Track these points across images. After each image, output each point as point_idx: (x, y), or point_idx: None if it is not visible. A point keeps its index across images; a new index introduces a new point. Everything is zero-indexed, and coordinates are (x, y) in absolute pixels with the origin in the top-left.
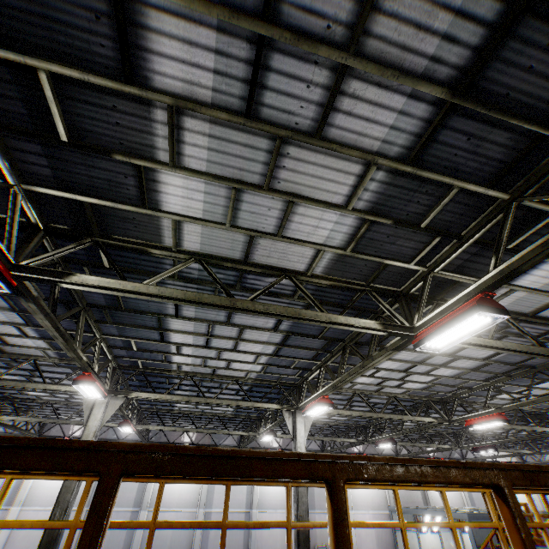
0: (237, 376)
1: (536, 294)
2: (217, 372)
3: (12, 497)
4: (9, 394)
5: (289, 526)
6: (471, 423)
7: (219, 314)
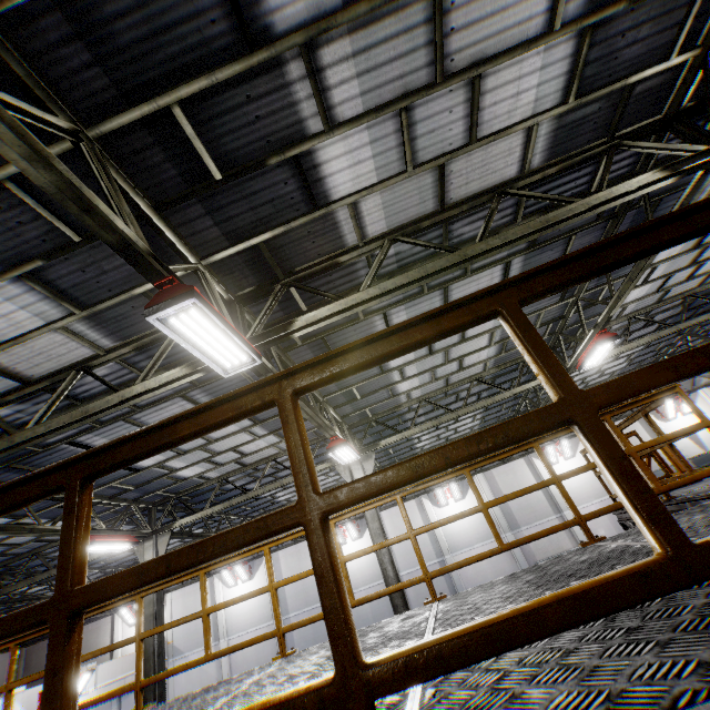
0: (271, 454)
1: (396, 185)
2: (247, 462)
3: (215, 634)
4: (133, 560)
5: (137, 640)
6: (579, 362)
7: (126, 427)
